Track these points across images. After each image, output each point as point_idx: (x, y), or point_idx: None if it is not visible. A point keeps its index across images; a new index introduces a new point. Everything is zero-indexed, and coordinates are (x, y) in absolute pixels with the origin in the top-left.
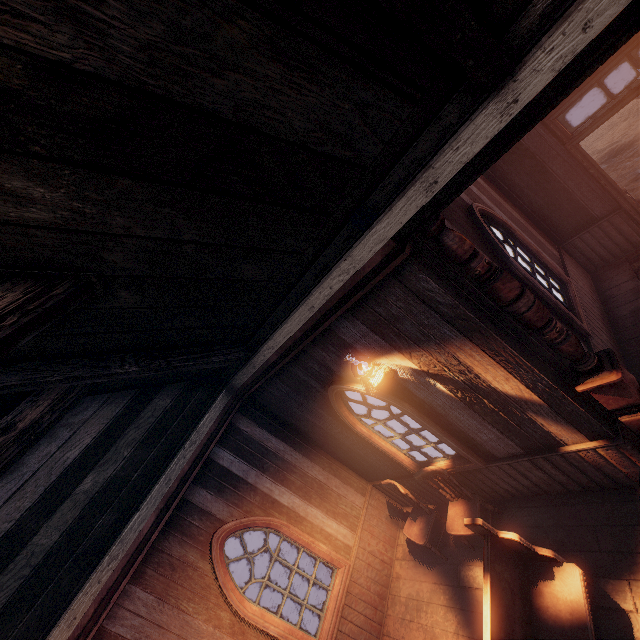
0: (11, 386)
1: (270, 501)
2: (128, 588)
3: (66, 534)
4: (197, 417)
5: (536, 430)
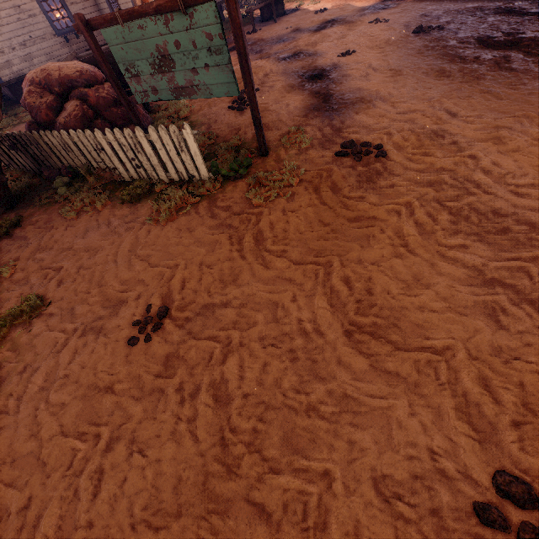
0: None
1: None
2: None
3: None
4: None
5: None
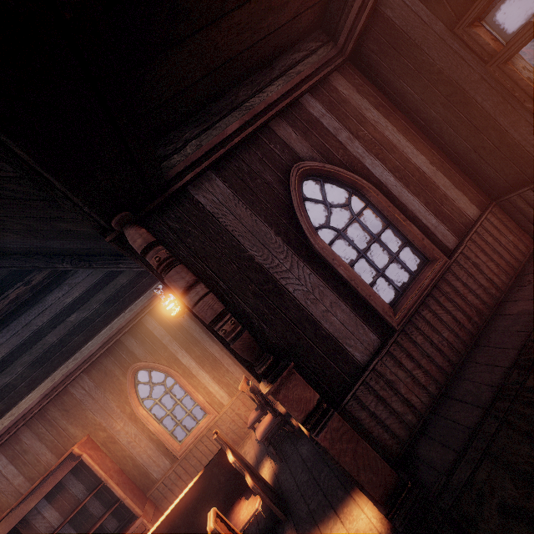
0: (6, 267)
1: (174, 358)
2: (82, 375)
3: (60, 339)
4: (141, 294)
5: None
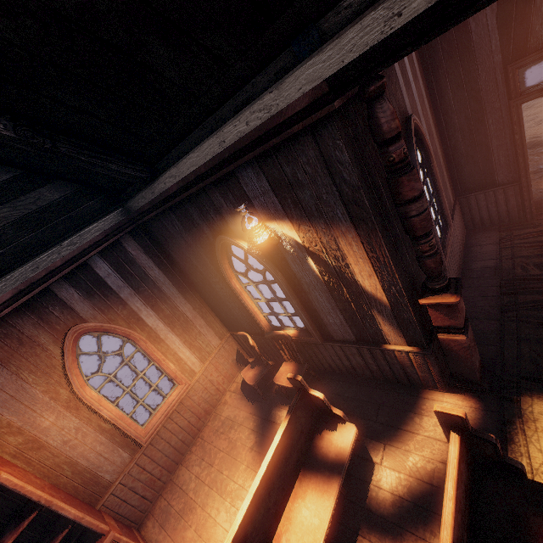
0: None
1: (136, 318)
2: None
3: None
4: (84, 223)
5: (373, 326)
